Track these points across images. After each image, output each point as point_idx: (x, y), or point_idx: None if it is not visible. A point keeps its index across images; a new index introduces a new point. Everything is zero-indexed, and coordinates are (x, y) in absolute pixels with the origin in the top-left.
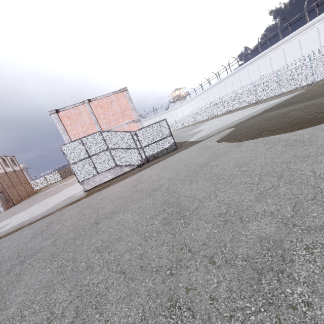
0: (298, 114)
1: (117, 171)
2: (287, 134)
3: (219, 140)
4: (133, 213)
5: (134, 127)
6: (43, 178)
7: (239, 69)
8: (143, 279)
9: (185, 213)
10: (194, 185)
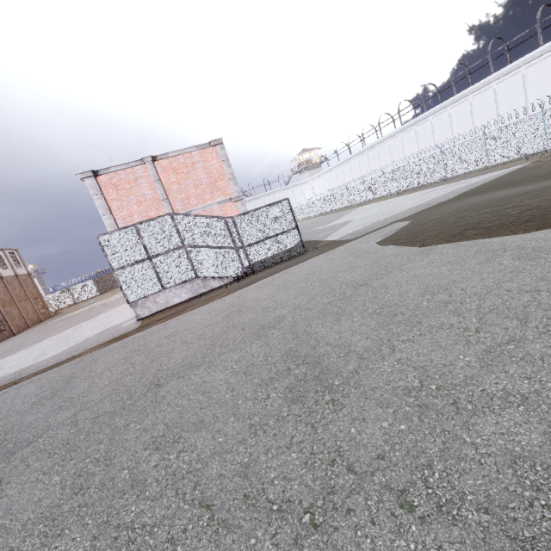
0: (533, 202)
1: (198, 286)
2: (518, 237)
3: (385, 242)
4: (228, 370)
5: (232, 210)
6: (66, 291)
7: (416, 121)
8: (251, 529)
9: (332, 381)
10: (344, 322)
